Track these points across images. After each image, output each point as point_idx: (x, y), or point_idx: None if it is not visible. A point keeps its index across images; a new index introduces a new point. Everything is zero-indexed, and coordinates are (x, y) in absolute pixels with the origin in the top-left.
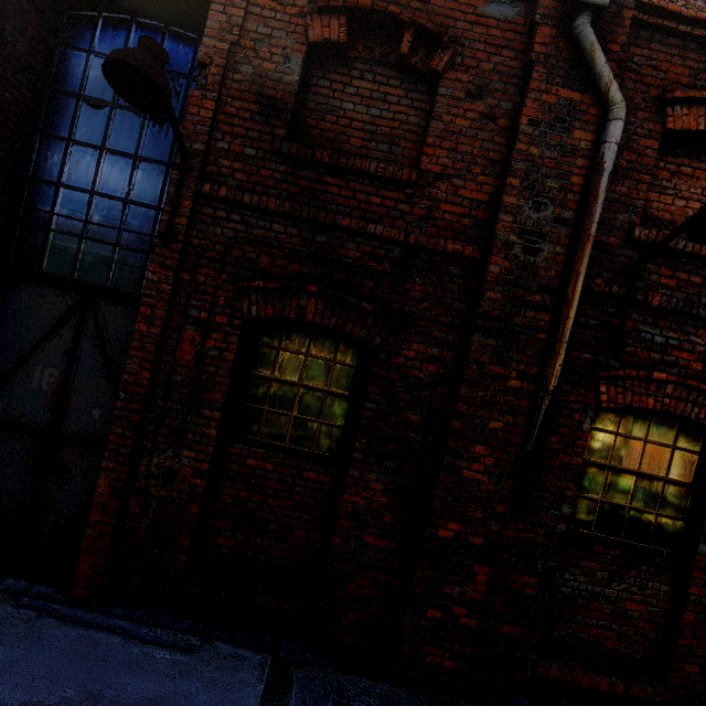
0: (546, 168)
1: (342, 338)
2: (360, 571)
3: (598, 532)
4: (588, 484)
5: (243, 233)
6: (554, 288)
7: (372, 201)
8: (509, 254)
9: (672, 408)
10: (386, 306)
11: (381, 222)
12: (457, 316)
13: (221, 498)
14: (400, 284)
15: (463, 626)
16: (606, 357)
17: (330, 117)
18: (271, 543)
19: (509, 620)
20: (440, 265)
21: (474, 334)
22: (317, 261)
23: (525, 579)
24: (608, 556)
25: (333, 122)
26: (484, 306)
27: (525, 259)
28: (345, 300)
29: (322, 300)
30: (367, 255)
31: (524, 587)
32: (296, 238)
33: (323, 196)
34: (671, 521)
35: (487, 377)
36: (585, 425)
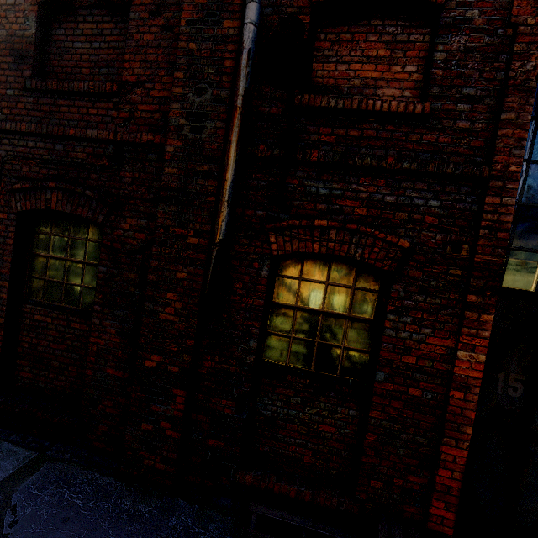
0: (204, 58)
1: (91, 221)
2: (105, 395)
3: (291, 364)
4: (279, 324)
5: (11, 152)
6: (218, 157)
7: (91, 113)
8: (180, 135)
9: (337, 251)
10: (107, 191)
11: (98, 128)
12: (156, 192)
13: (21, 343)
14: (116, 173)
15: (169, 437)
16: (277, 212)
17: (67, 56)
18: (55, 375)
19: (213, 435)
20: (142, 154)
21: (159, 204)
22: (58, 165)
23: (224, 402)
24: (300, 384)
25: (69, 60)
26: (165, 180)
27: (193, 137)
28: (74, 190)
29: (61, 193)
30: (91, 154)
31: (223, 408)
32: (43, 150)
33: (59, 116)
34: (356, 353)
35: (171, 238)
36: (263, 272)
